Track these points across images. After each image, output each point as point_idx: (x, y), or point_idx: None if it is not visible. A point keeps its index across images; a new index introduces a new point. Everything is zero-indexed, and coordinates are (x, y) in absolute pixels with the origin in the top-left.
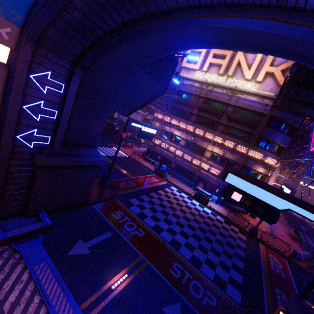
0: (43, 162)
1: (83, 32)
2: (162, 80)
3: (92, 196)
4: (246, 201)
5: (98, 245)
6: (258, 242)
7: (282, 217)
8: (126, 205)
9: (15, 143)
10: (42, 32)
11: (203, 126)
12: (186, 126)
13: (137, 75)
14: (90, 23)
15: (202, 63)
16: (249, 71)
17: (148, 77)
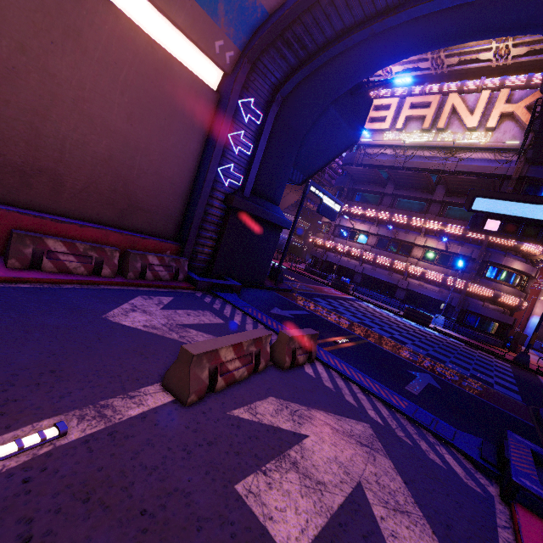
0: (238, 202)
1: (296, 50)
2: (354, 123)
3: (267, 283)
4: (508, 226)
5: (299, 315)
6: (534, 373)
7: None
8: (312, 300)
9: (215, 177)
10: (262, 51)
11: (405, 210)
12: (377, 213)
13: (327, 114)
14: (307, 38)
15: (393, 120)
16: (472, 117)
17: (340, 117)
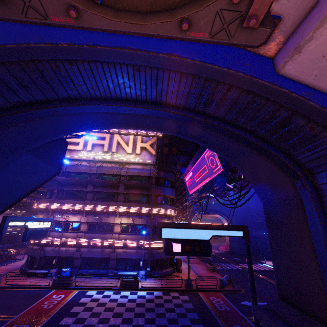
0: None
1: None
2: (53, 161)
3: None
4: (186, 247)
5: None
6: (197, 292)
7: (196, 258)
8: None
9: None
10: None
11: (103, 201)
12: (84, 207)
13: (20, 158)
14: None
15: (84, 144)
16: (128, 147)
17: (37, 159)
